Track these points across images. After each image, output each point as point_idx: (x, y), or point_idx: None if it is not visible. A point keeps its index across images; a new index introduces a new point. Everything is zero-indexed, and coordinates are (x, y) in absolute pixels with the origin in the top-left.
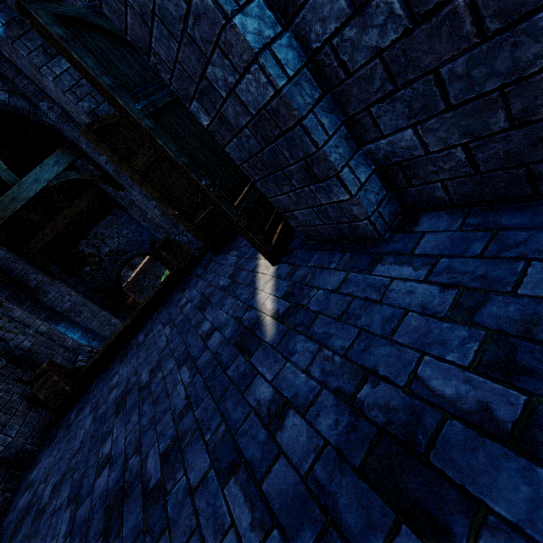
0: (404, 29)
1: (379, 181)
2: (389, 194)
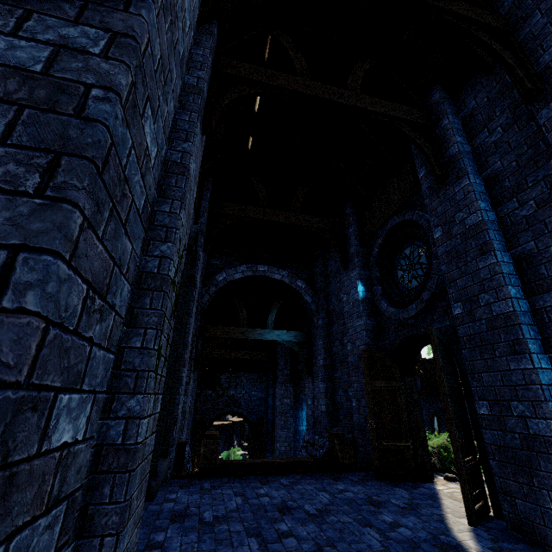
0: None
1: None
2: None
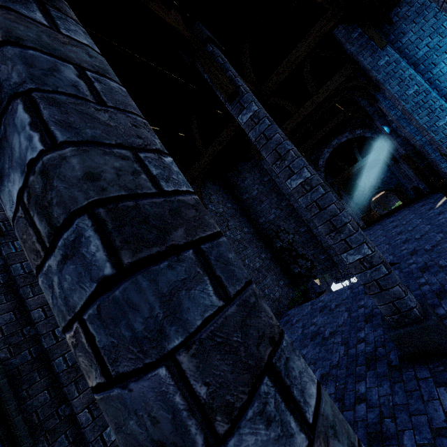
0: None
1: None
2: None
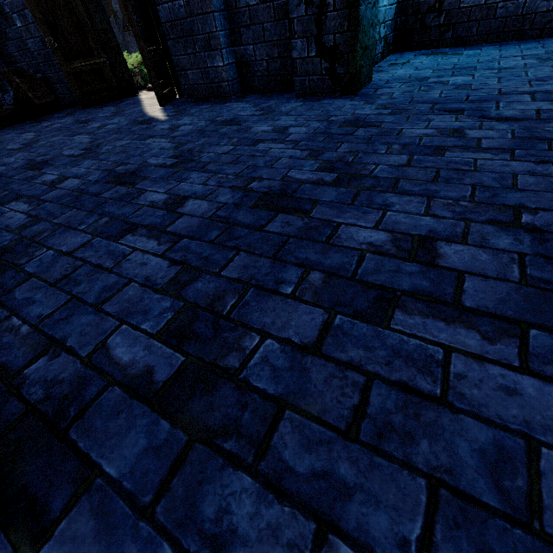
0: (257, 2)
1: (236, 70)
2: (238, 79)
